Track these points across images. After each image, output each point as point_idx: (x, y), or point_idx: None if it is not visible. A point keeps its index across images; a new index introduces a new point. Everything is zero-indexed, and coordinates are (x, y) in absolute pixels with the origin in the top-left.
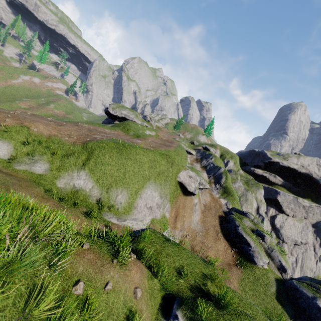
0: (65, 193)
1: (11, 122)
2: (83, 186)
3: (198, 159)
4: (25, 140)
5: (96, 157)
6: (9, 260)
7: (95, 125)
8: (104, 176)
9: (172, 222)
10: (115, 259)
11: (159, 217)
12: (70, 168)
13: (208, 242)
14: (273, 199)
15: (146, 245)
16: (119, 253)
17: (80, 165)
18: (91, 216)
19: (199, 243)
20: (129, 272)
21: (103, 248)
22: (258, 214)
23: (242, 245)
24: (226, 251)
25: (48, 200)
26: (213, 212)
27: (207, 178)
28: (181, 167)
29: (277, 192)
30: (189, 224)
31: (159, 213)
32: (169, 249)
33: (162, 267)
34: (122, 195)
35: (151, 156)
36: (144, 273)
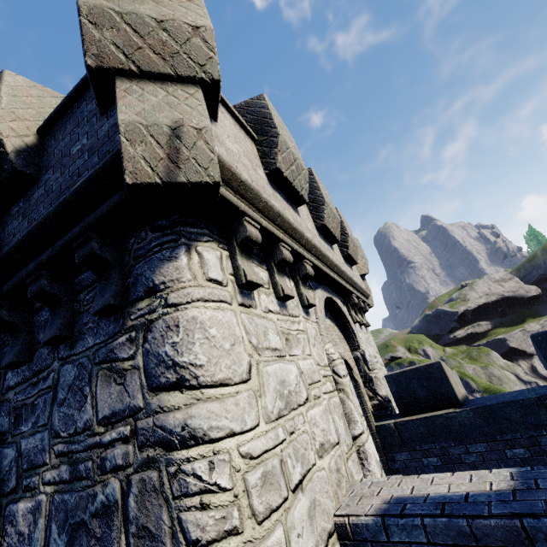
0: None
1: None
2: None
3: None
4: None
5: None
6: None
7: None
8: None
9: None
10: None
11: None
12: None
13: None
14: (508, 350)
15: None
16: None
17: None
18: None
19: None
20: None
21: None
22: (527, 384)
23: None
24: None
25: None
26: None
27: None
28: None
29: (503, 340)
30: None
31: None
32: None
33: None
34: None
35: None
36: None
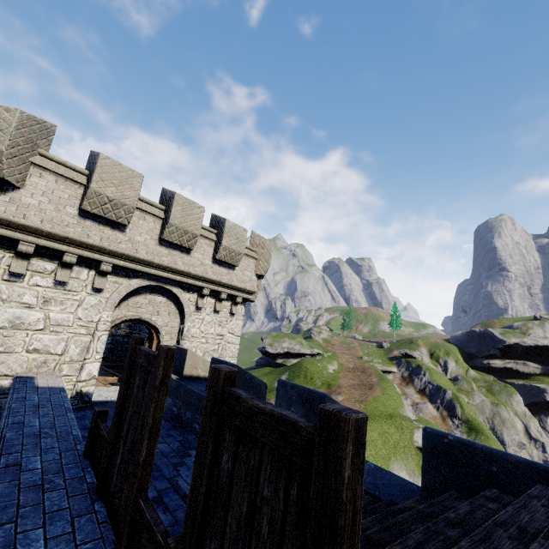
0: None
1: None
2: None
3: (406, 379)
4: None
5: None
6: None
7: None
8: None
9: None
10: None
11: None
12: None
13: None
14: (542, 402)
15: None
16: None
17: None
18: None
19: None
20: None
21: None
22: (532, 440)
23: None
24: None
25: None
26: None
27: (436, 412)
28: (412, 427)
29: (541, 389)
30: None
31: None
32: None
33: None
34: None
35: (378, 428)
36: None
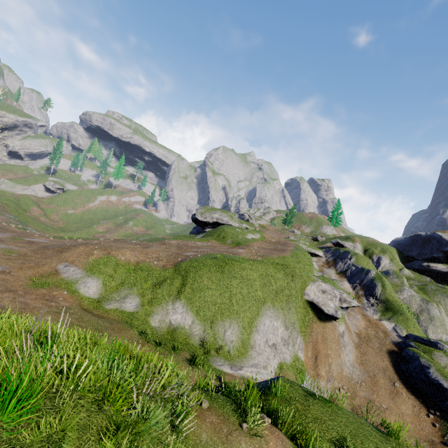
0: (161, 334)
1: (98, 253)
2: (181, 323)
3: (330, 262)
4: (113, 272)
5: (192, 281)
6: (135, 419)
7: (183, 239)
8: (205, 306)
9: (312, 367)
10: (244, 423)
11: (290, 360)
12: (164, 299)
13: (380, 399)
14: None
15: (280, 402)
16: (247, 415)
17: (174, 295)
18: (196, 365)
19: (364, 402)
20: (265, 443)
21: (226, 407)
22: None
23: (446, 402)
24: (418, 415)
25: (144, 346)
26: (376, 345)
27: (351, 290)
28: (306, 278)
29: None
30: (340, 369)
31: (288, 353)
32: (317, 408)
33: (312, 437)
34: (232, 330)
35: (261, 270)
36: (287, 446)
